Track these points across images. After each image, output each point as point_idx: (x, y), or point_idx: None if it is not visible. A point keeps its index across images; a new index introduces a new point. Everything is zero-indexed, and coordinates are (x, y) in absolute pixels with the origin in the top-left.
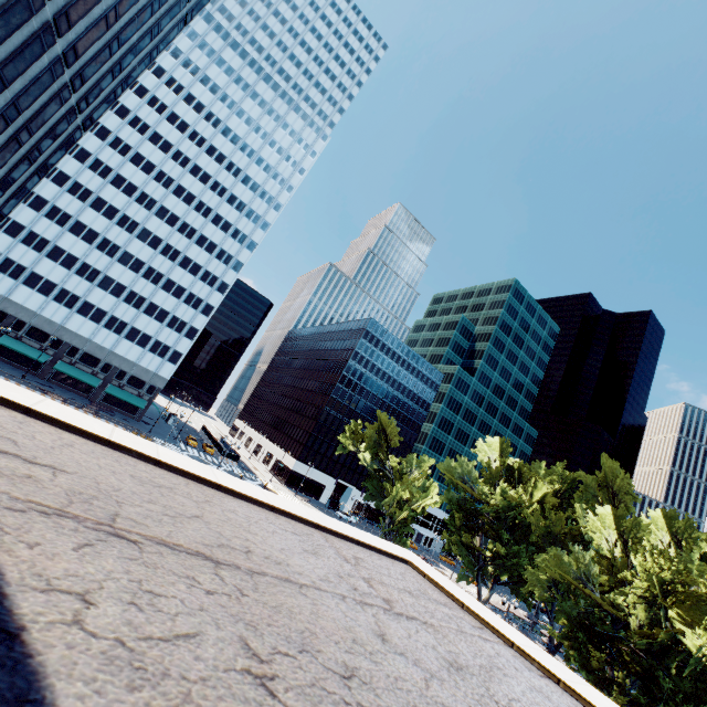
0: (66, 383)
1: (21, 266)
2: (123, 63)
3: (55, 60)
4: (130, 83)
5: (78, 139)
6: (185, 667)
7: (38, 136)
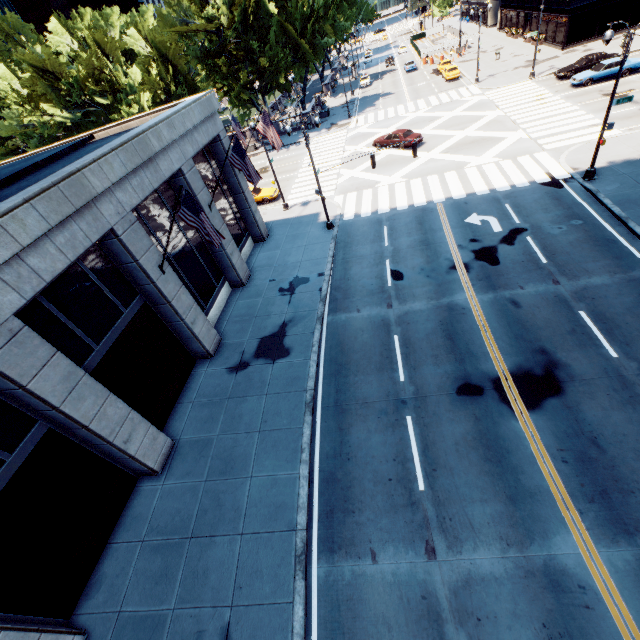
0: None
1: None
2: None
3: None
4: None
5: None
6: None
7: None
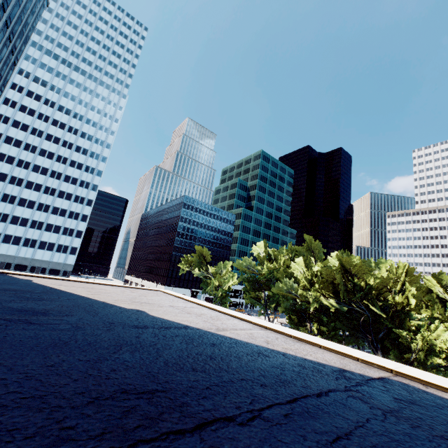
0: None
1: None
2: None
3: None
4: None
5: None
6: (75, 290)
7: None
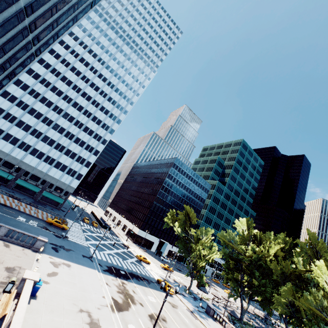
0: (22, 190)
1: (1, 130)
2: (58, 21)
3: (20, 10)
4: (62, 34)
5: (33, 60)
6: None
7: (9, 55)
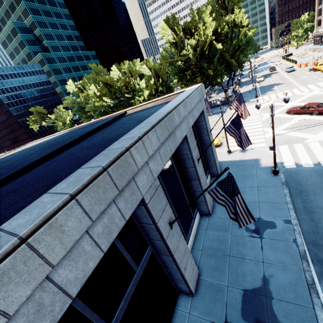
0: None
1: None
2: None
3: None
4: None
5: None
6: None
7: None
